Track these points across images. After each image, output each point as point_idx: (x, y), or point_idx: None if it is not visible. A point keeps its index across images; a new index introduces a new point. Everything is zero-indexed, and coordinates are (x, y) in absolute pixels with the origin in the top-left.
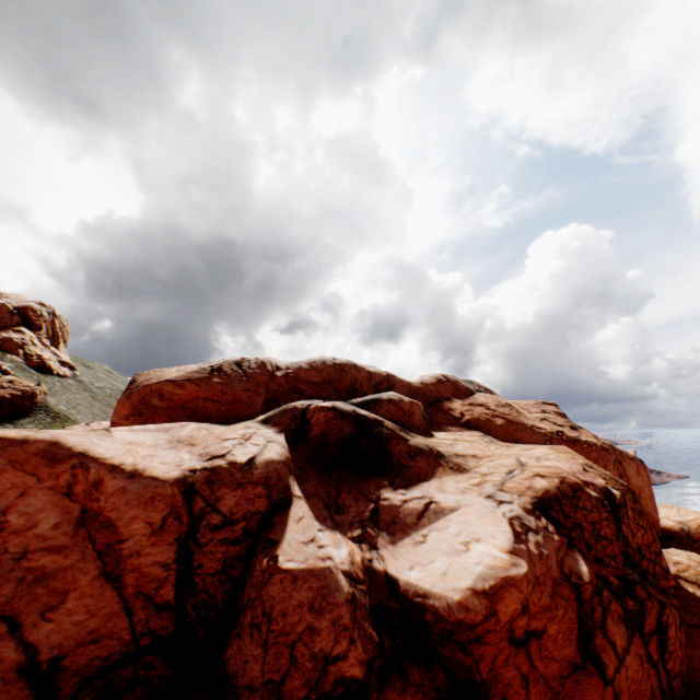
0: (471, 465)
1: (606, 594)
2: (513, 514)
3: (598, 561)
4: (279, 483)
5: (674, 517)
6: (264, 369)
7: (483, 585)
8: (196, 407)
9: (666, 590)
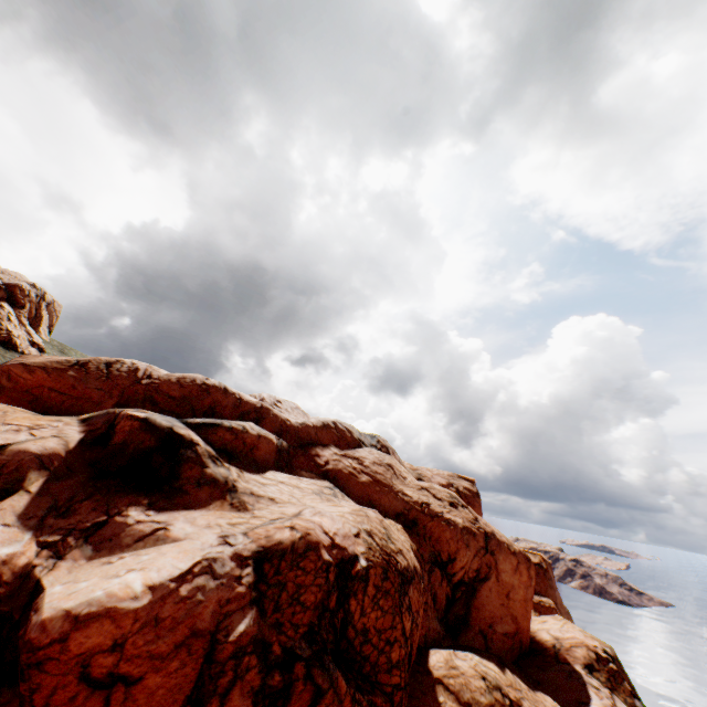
0: (259, 506)
1: (249, 660)
2: (215, 555)
3: (276, 626)
4: (15, 474)
5: (554, 631)
6: (133, 374)
7: (83, 610)
8: (40, 394)
9: (382, 685)
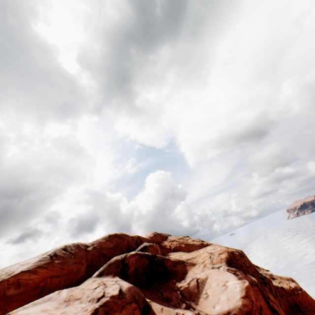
0: (195, 261)
1: (262, 284)
2: (226, 268)
3: (253, 275)
4: (140, 297)
5: None
6: (80, 248)
7: (243, 293)
8: (45, 284)
9: None
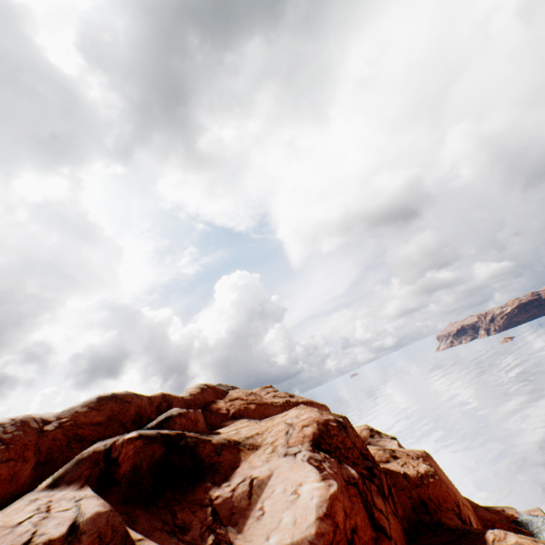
0: (260, 440)
1: (367, 481)
2: (307, 457)
3: (354, 464)
4: (116, 536)
5: None
6: (27, 428)
7: (323, 510)
8: None
9: None
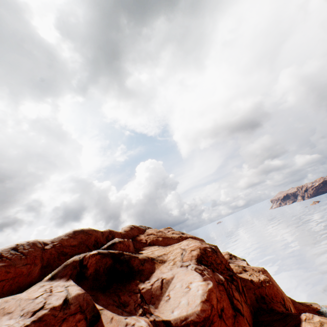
0: (166, 258)
1: (229, 282)
2: (194, 267)
3: (222, 273)
4: (89, 306)
5: None
6: (36, 247)
7: (204, 297)
8: None
9: None
